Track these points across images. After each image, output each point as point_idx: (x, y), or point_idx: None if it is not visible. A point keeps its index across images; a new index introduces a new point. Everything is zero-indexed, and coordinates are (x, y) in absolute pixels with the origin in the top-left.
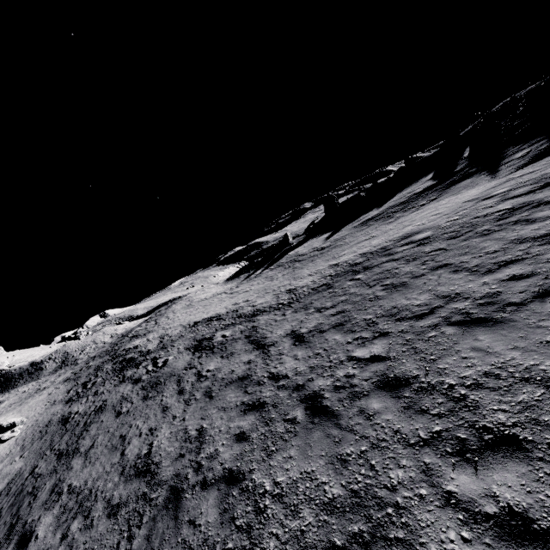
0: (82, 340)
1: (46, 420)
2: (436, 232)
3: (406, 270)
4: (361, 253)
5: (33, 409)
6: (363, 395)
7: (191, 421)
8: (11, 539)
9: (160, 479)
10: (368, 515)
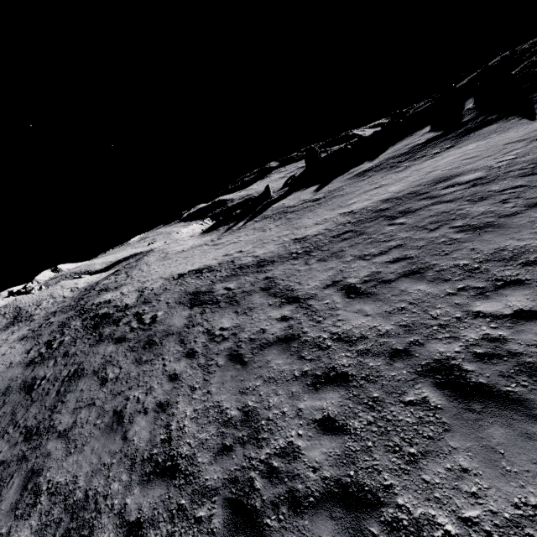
0: (37, 294)
1: (3, 387)
2: (491, 172)
3: (479, 210)
4: (380, 199)
5: None
6: None
7: (223, 396)
8: None
9: (202, 485)
10: None
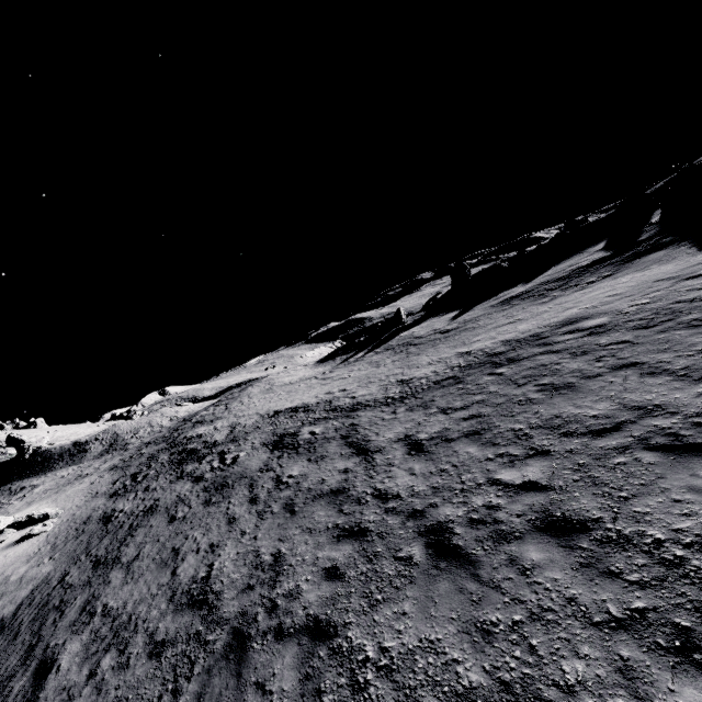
0: (136, 421)
1: (85, 516)
2: (615, 318)
3: (572, 366)
4: (503, 339)
5: (71, 500)
6: (513, 537)
7: (265, 541)
8: (28, 665)
9: (220, 616)
10: None
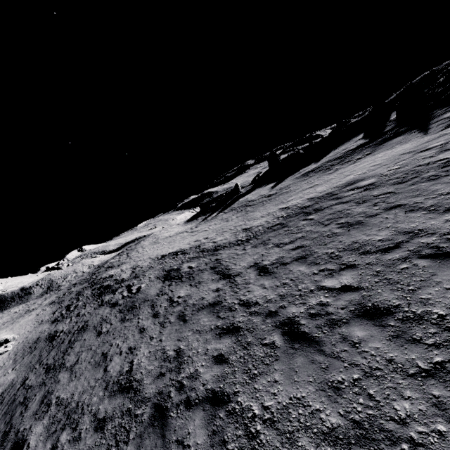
0: (64, 270)
1: (35, 337)
2: (380, 179)
3: (358, 210)
4: (308, 198)
5: (24, 327)
6: (342, 323)
7: (168, 342)
8: (5, 446)
9: (143, 396)
10: (379, 449)
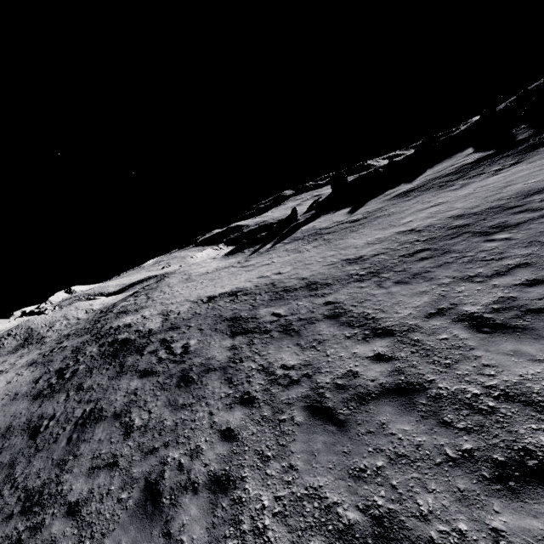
0: (50, 315)
1: (3, 426)
2: None
3: None
4: (449, 216)
5: None
6: None
7: (320, 477)
8: None
9: None
10: None
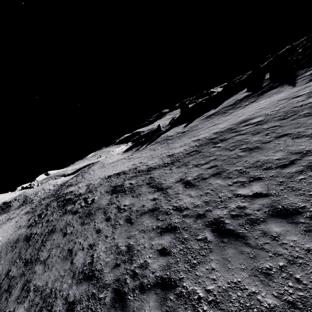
0: (35, 188)
1: (15, 239)
2: (266, 117)
3: (254, 139)
4: (213, 132)
5: (6, 231)
6: (260, 221)
7: (119, 239)
8: None
9: (104, 283)
10: None
